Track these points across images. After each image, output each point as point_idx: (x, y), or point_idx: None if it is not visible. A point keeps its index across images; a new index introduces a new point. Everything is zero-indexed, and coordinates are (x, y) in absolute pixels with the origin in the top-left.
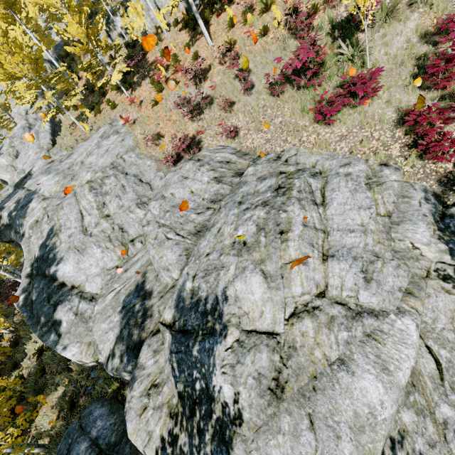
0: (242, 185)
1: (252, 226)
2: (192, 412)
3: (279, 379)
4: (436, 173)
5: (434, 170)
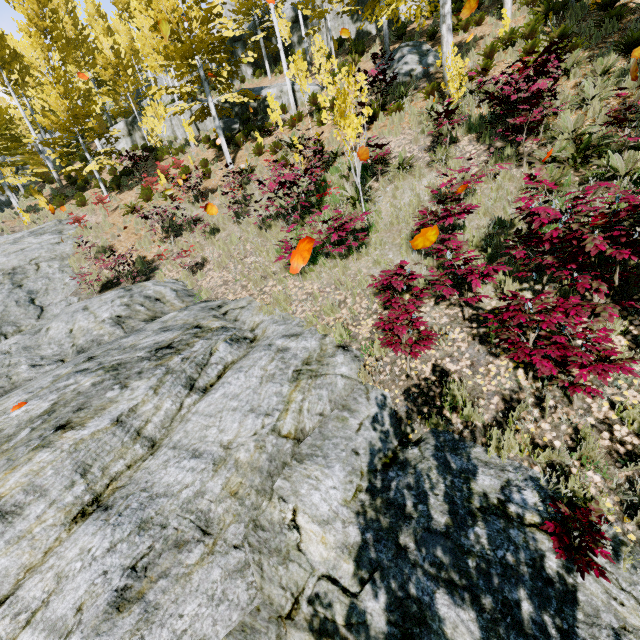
0: (133, 334)
1: (48, 403)
2: None
3: None
4: (407, 376)
5: (406, 371)
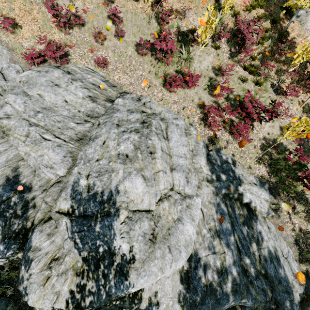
0: (115, 111)
1: (131, 145)
2: (97, 267)
3: (154, 234)
4: (208, 135)
5: (207, 133)
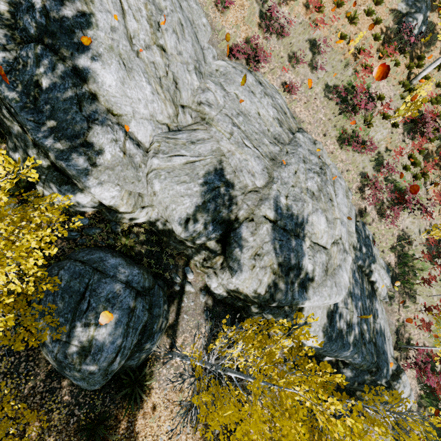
0: (299, 146)
1: (315, 185)
2: (287, 273)
3: (327, 267)
4: (360, 206)
5: (360, 204)
